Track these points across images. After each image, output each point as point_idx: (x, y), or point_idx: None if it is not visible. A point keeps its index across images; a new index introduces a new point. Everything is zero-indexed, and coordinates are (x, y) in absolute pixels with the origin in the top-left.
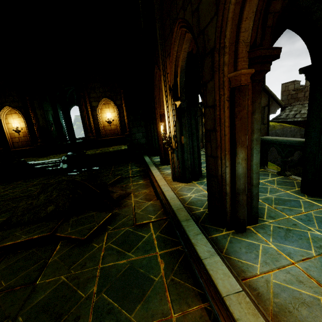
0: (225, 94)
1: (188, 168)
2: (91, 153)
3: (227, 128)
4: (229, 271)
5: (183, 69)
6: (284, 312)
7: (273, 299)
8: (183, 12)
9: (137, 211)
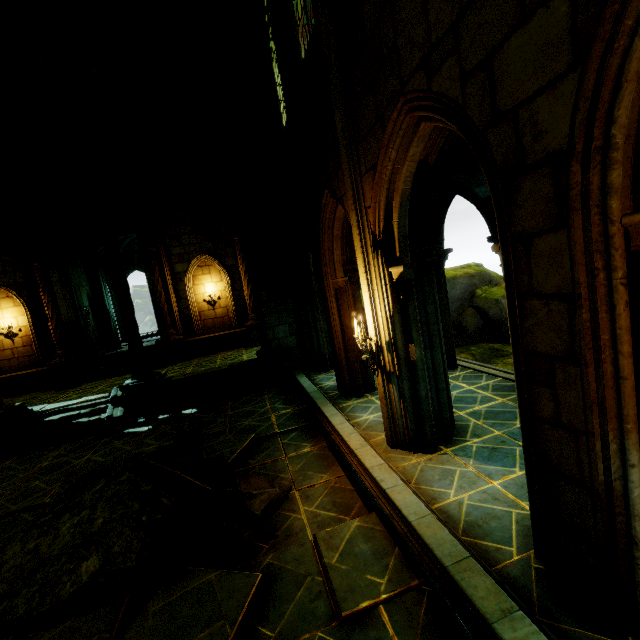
0: (617, 269)
1: (429, 417)
2: (178, 376)
3: (627, 358)
4: None
5: (407, 198)
6: None
7: None
8: (427, 78)
9: (328, 558)
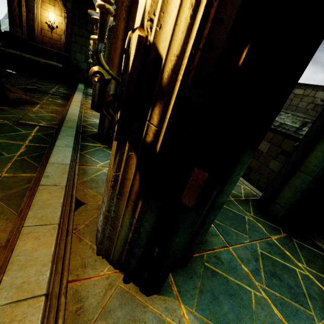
0: (124, 2)
1: None
2: (10, 51)
3: (119, 41)
4: (72, 157)
5: None
6: (93, 182)
7: (92, 176)
8: None
9: (30, 114)
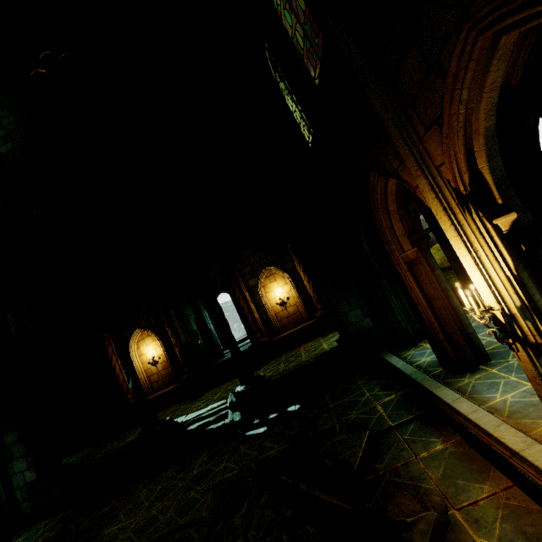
0: None
1: None
2: (275, 376)
3: None
4: None
5: (492, 135)
6: None
7: None
8: None
9: None
